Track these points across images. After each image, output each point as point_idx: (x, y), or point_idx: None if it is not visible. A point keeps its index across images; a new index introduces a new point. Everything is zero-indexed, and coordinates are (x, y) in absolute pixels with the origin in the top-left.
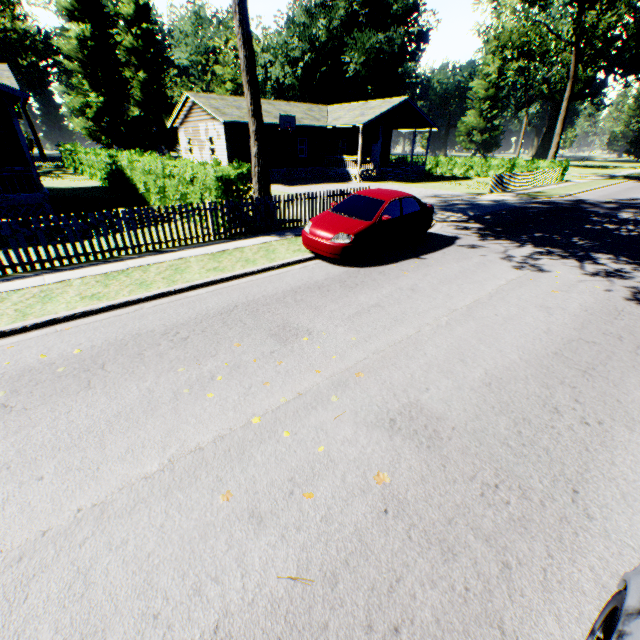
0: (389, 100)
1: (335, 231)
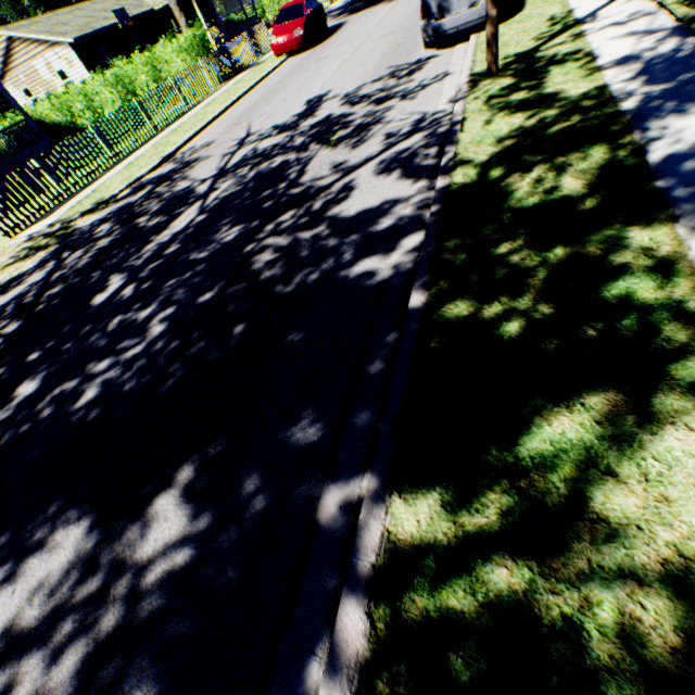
0: None
1: (293, 31)
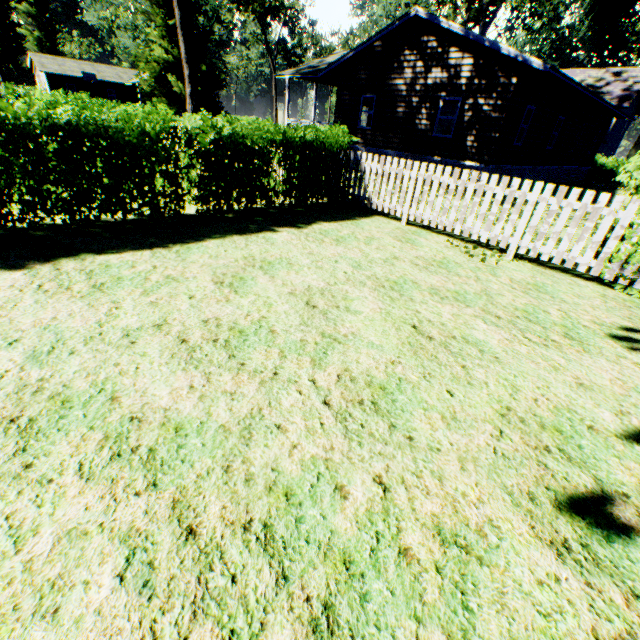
0: None
1: None
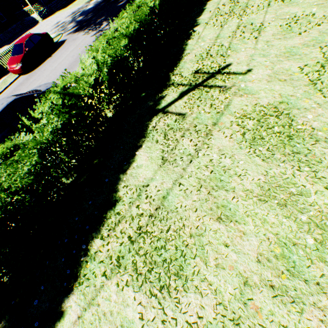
0: None
1: (15, 64)
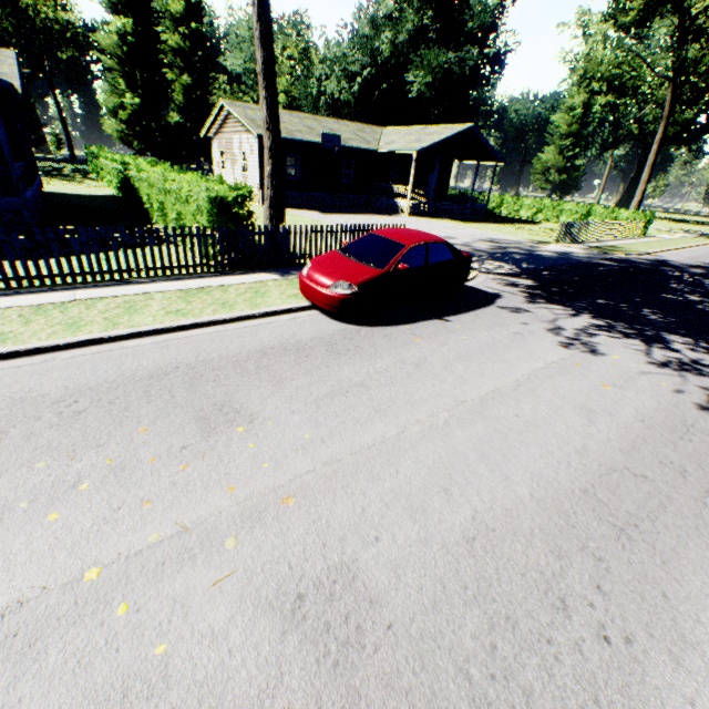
0: (451, 126)
1: (335, 278)
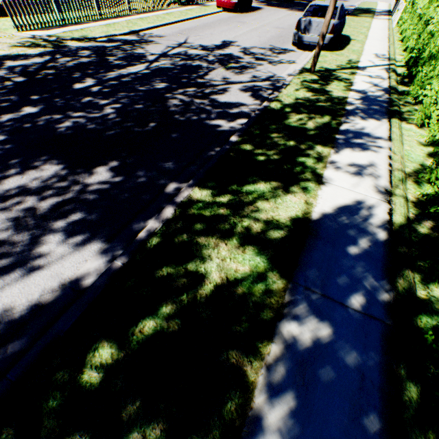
0: None
1: None
